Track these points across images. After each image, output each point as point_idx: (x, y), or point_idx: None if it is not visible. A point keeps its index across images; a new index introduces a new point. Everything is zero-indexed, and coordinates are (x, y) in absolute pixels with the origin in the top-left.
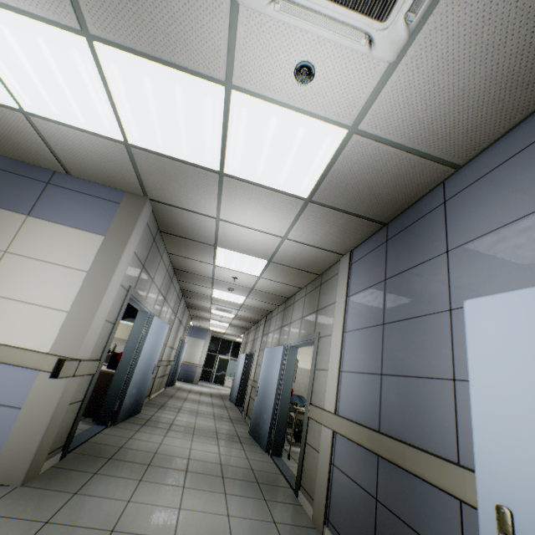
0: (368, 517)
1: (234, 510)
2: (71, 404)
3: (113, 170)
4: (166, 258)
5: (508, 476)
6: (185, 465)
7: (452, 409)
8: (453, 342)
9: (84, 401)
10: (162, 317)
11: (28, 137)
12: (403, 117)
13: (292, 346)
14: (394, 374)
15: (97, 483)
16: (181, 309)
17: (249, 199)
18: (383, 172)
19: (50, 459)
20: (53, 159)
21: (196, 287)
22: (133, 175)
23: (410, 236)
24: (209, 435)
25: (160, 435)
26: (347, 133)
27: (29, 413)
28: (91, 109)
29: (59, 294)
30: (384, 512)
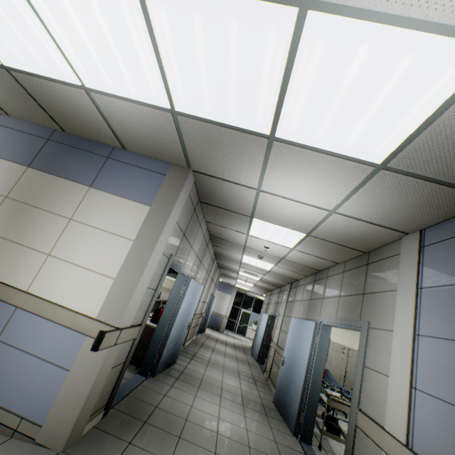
0: None
1: None
2: (113, 367)
3: (160, 142)
4: (204, 226)
5: None
6: (213, 442)
7: None
8: None
9: (125, 363)
10: (198, 277)
11: (91, 115)
12: None
13: (325, 324)
14: None
15: None
16: (213, 269)
17: (299, 167)
18: None
19: (92, 420)
20: (111, 135)
21: (228, 252)
22: (178, 147)
23: None
24: (235, 400)
25: (191, 394)
26: None
27: (75, 377)
28: (140, 75)
29: (109, 261)
30: None
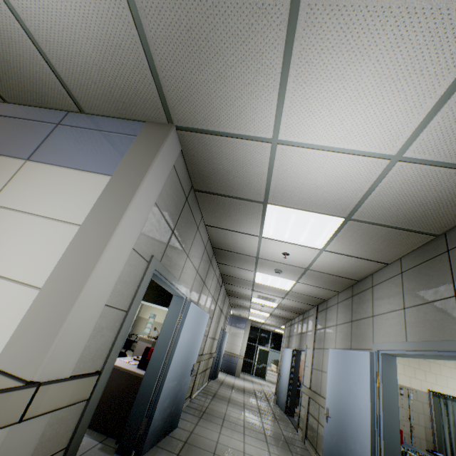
0: None
1: None
2: None
3: (121, 75)
4: (203, 232)
5: None
6: None
7: None
8: None
9: (67, 449)
10: (201, 304)
11: (21, 47)
12: None
13: (387, 354)
14: None
15: None
16: (222, 297)
17: (347, 58)
18: None
19: None
20: (58, 85)
21: (237, 270)
22: (147, 78)
23: None
24: None
25: None
26: None
27: None
28: None
29: (37, 260)
30: None
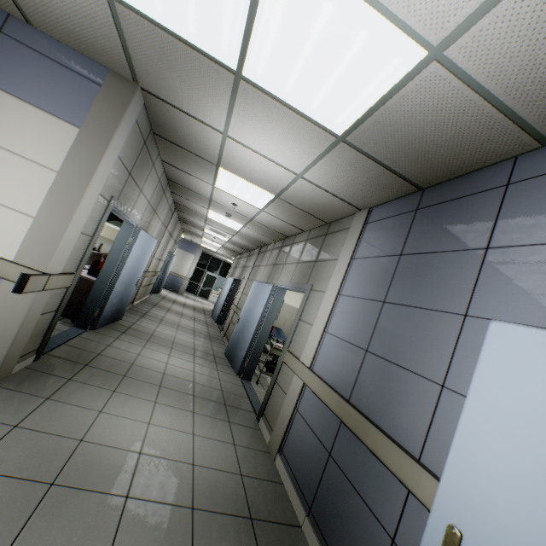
0: (318, 464)
1: (200, 429)
2: (43, 314)
3: (90, 32)
4: (159, 166)
5: (471, 507)
6: (159, 380)
7: (430, 412)
8: (456, 349)
9: (58, 312)
10: (150, 230)
11: None
12: (515, 51)
13: (282, 288)
14: (380, 356)
15: (70, 390)
16: (173, 223)
17: (268, 119)
18: (448, 126)
19: (22, 362)
20: None
21: (191, 203)
22: (118, 48)
23: (447, 213)
24: (186, 352)
25: (139, 345)
26: (425, 56)
27: None
28: None
29: (23, 194)
30: (333, 467)
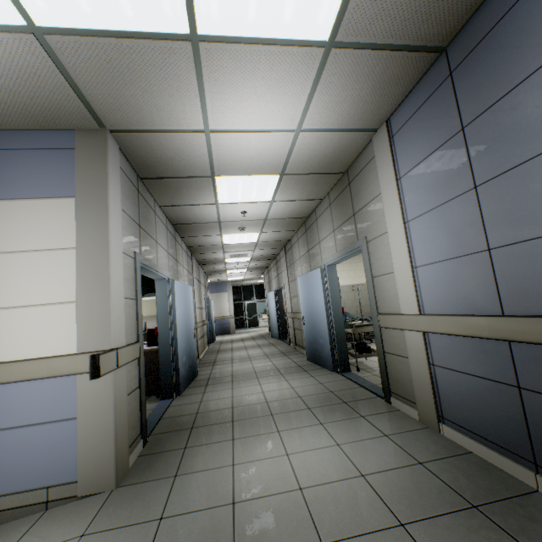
0: (508, 407)
1: (340, 437)
2: (129, 394)
3: (39, 96)
4: (160, 214)
5: None
6: (267, 409)
7: None
8: None
9: (141, 387)
10: (181, 280)
11: None
12: None
13: (330, 265)
14: (516, 242)
15: (192, 458)
16: (195, 269)
17: (243, 77)
18: None
19: (133, 451)
20: None
21: (203, 239)
22: (71, 96)
23: (499, 41)
24: (273, 374)
25: (227, 389)
26: None
27: (88, 420)
28: None
29: (55, 285)
30: (537, 399)
